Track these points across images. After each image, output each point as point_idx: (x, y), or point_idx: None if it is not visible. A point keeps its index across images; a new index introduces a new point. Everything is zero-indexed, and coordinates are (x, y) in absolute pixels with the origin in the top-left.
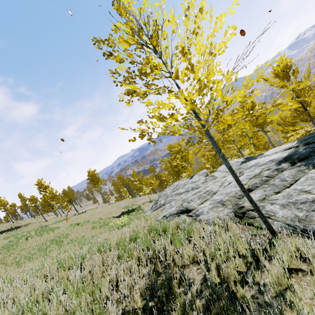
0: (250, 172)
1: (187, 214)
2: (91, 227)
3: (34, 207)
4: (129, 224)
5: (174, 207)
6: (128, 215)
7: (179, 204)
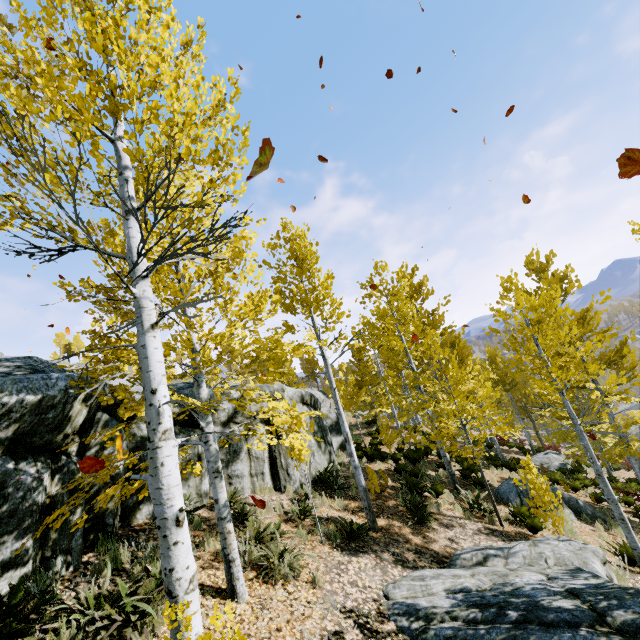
0: None
1: None
2: None
3: None
4: None
5: None
6: None
7: None
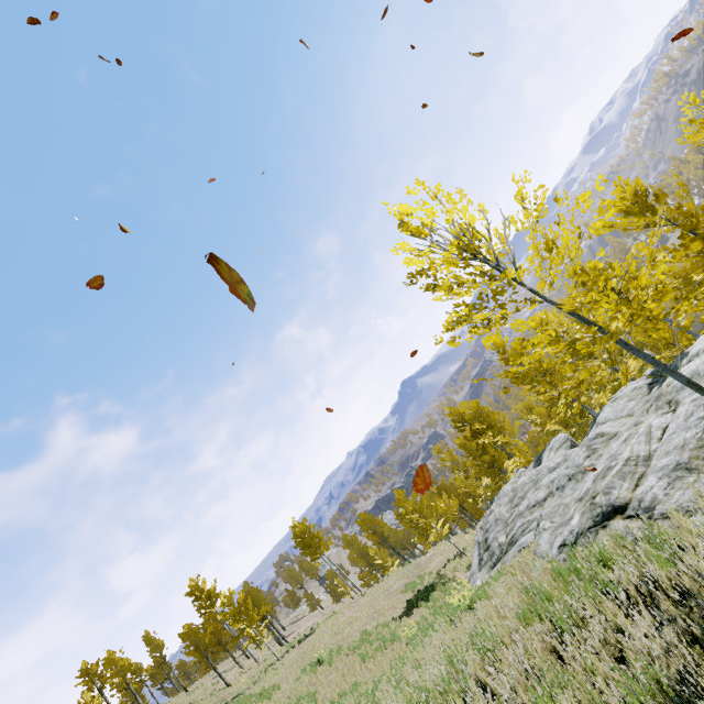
0: (692, 393)
1: (623, 515)
2: (357, 657)
3: (195, 655)
4: (482, 597)
5: (576, 518)
6: (428, 604)
7: (584, 507)
